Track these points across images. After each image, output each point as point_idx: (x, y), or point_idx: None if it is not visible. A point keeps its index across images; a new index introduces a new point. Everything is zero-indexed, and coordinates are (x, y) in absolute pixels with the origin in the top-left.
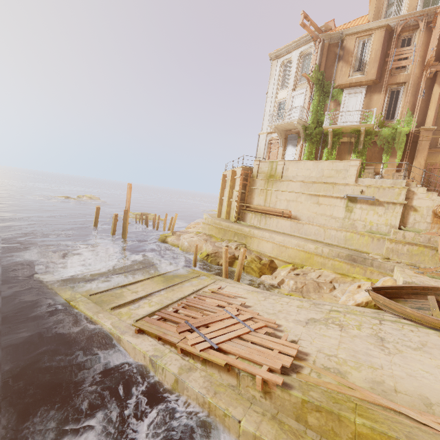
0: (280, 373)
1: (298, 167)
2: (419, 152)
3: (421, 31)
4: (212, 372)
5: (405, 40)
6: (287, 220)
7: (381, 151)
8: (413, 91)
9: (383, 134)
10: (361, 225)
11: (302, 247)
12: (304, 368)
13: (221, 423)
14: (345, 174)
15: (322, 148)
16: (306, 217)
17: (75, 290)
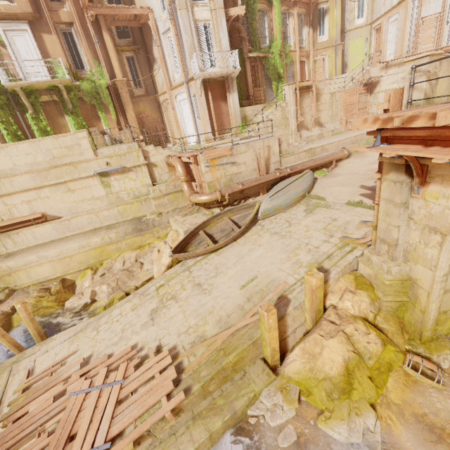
0: (176, 387)
1: (10, 154)
2: (126, 105)
3: None
4: None
5: None
6: (44, 225)
7: (94, 108)
8: (86, 35)
9: (85, 88)
10: (126, 195)
11: (87, 246)
12: (183, 362)
13: None
14: (79, 149)
15: (21, 113)
16: (67, 211)
17: None
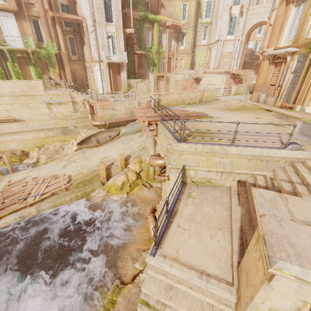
0: (68, 183)
1: (1, 86)
2: (65, 66)
3: None
4: (47, 200)
5: None
6: (14, 123)
7: (46, 64)
8: (46, 24)
9: (43, 53)
10: (60, 115)
11: (37, 136)
12: (72, 178)
13: (61, 205)
14: (37, 89)
15: (4, 60)
16: (27, 118)
17: None
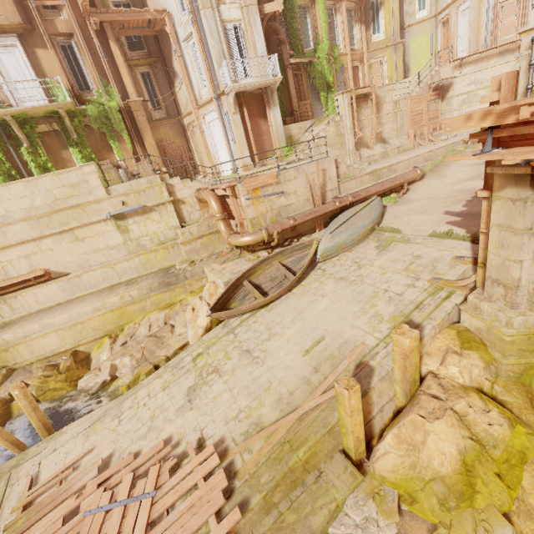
0: (227, 501)
1: (0, 198)
2: (143, 131)
3: None
4: None
5: None
6: (48, 285)
7: (104, 137)
8: (90, 48)
9: (92, 113)
10: (149, 241)
11: (103, 308)
12: (235, 461)
13: None
14: (87, 187)
15: (15, 147)
16: (75, 265)
17: None
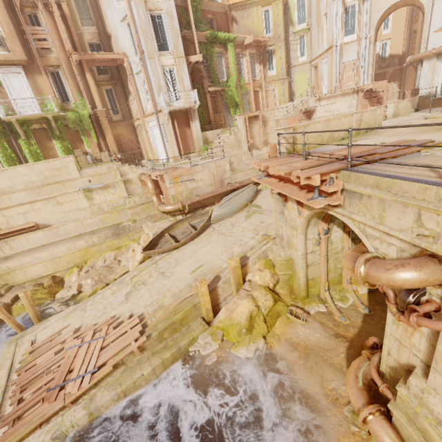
0: (141, 336)
1: (9, 175)
2: (105, 130)
3: (43, 12)
4: (106, 382)
5: (32, 17)
6: (37, 232)
7: (77, 133)
8: (71, 75)
9: (70, 118)
10: (106, 206)
11: (74, 248)
12: (147, 321)
13: (135, 388)
14: (67, 170)
15: (15, 138)
16: (56, 220)
17: None
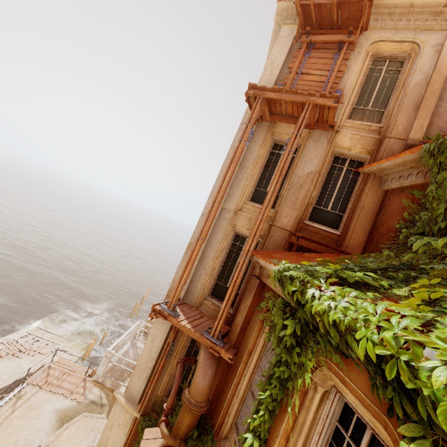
0: None
1: None
2: None
3: None
4: None
5: None
6: None
7: None
8: None
9: None
10: None
11: None
12: None
13: None
14: None
15: None
16: None
17: (52, 318)
